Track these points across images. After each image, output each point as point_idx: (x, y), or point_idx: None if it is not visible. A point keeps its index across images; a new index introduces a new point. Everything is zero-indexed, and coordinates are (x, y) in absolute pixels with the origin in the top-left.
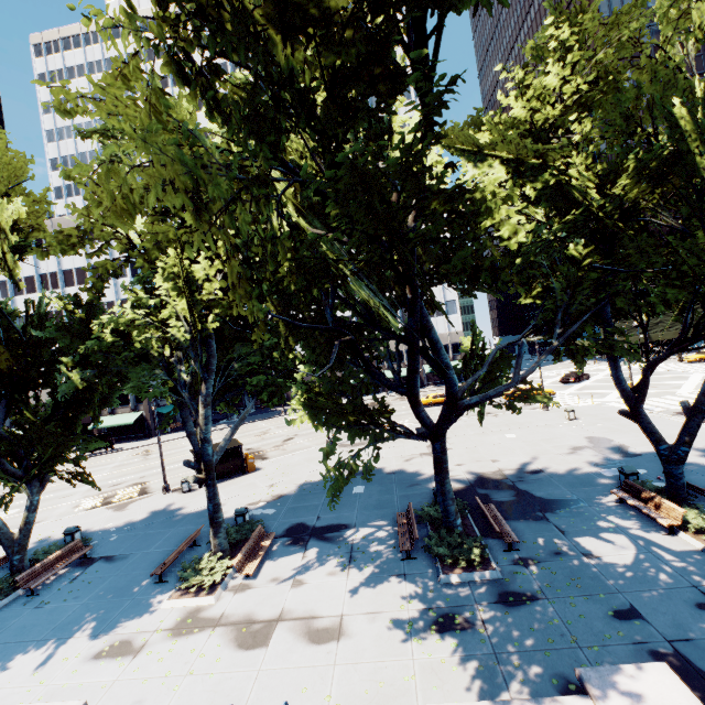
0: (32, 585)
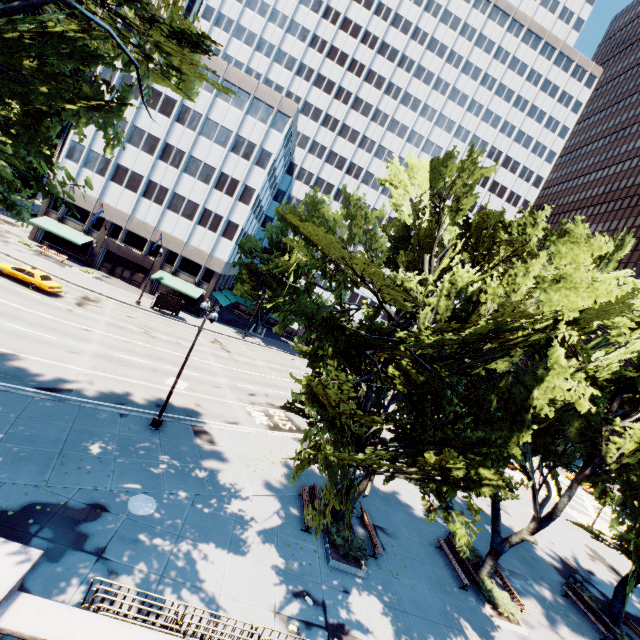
0: (380, 551)
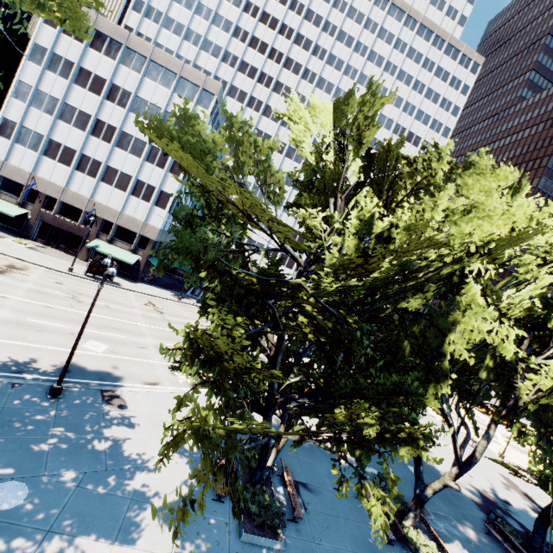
0: (300, 514)
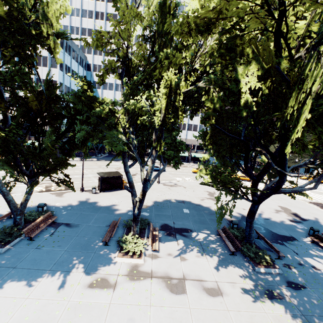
0: (32, 235)
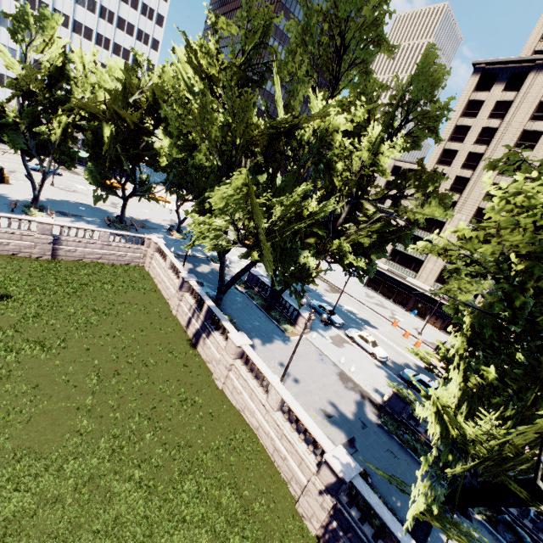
0: None
